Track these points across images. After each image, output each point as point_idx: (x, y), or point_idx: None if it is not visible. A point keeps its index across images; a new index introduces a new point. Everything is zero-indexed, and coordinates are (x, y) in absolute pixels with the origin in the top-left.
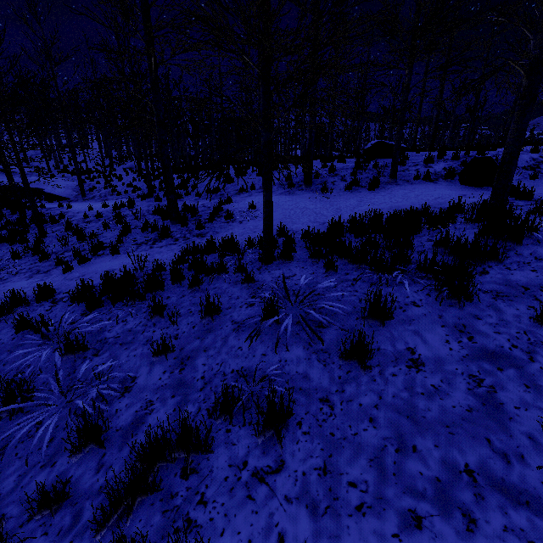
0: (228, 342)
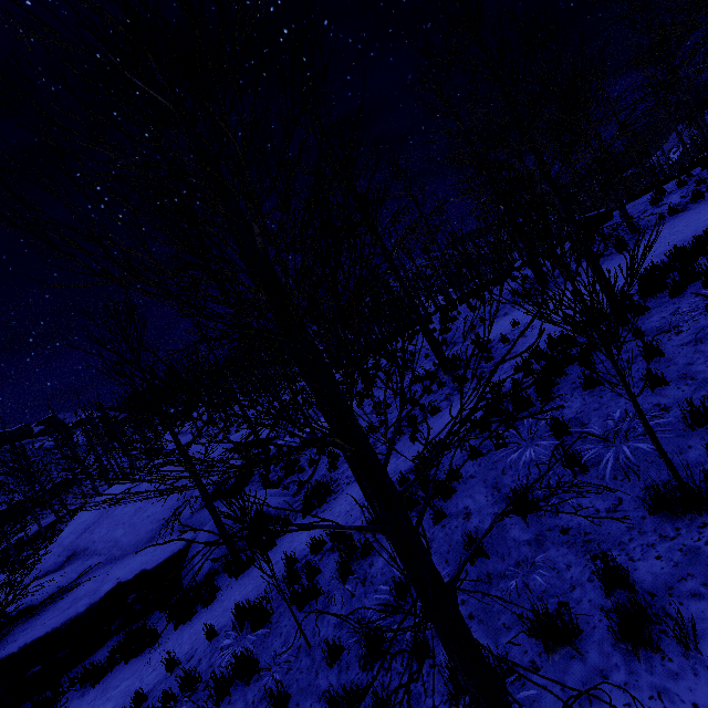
0: (705, 350)
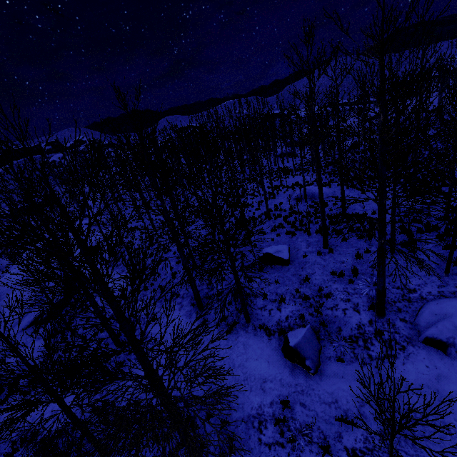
0: None
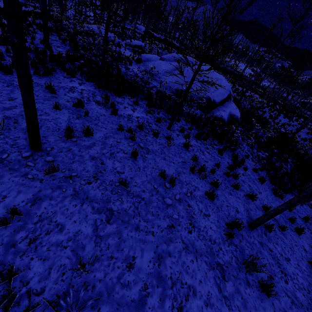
0: None
